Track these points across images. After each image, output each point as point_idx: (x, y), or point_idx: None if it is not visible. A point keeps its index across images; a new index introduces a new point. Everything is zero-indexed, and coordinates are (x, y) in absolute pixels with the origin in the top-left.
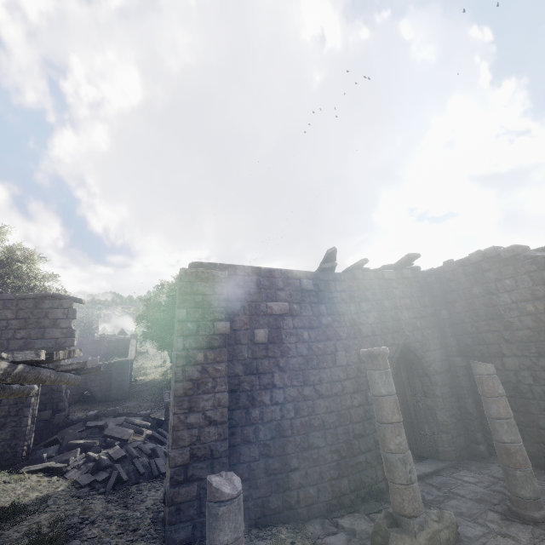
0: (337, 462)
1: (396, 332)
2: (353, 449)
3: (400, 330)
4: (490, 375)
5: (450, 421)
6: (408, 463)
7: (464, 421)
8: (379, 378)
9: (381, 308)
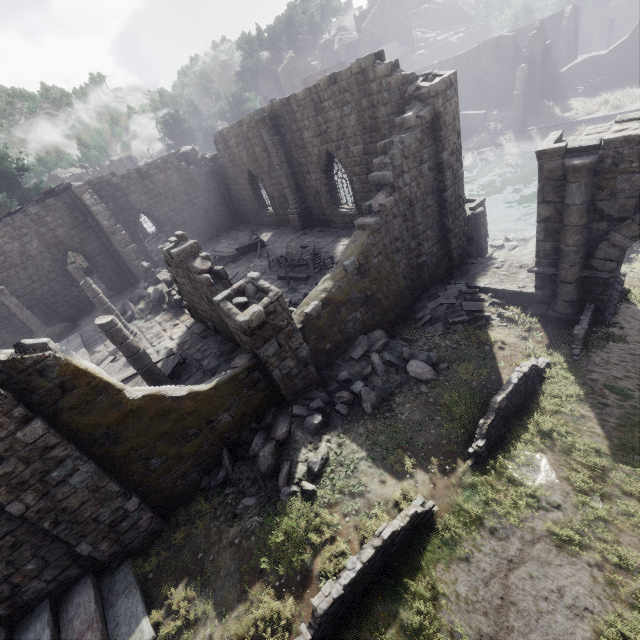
0: (46, 316)
1: (58, 245)
2: (54, 309)
3: (61, 243)
4: (74, 272)
5: (114, 275)
6: (30, 320)
7: (123, 271)
8: (4, 300)
9: (40, 235)
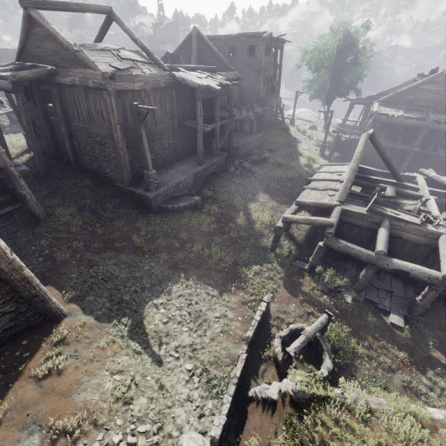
0: None
1: None
2: None
3: None
4: None
5: None
6: None
7: None
8: None
9: None
